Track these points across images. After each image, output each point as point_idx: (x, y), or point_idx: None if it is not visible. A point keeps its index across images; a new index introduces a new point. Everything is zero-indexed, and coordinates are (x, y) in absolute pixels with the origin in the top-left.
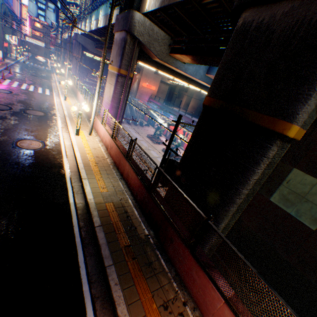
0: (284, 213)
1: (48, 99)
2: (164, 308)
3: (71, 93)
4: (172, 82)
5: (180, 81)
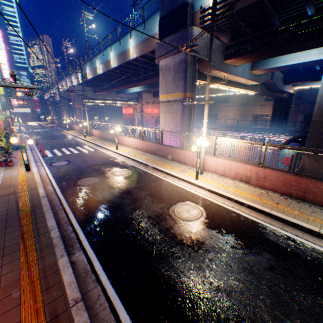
0: None
1: (101, 154)
2: None
3: (106, 142)
4: None
5: (222, 88)
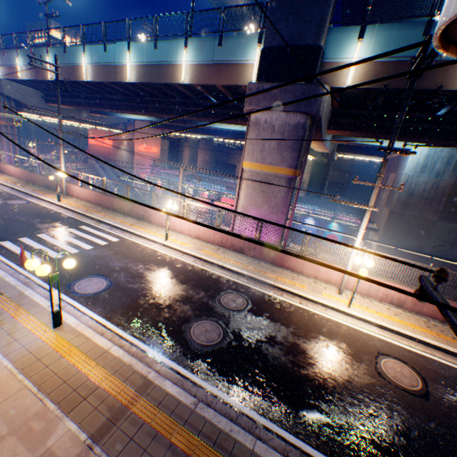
0: None
1: (146, 252)
2: None
3: (120, 216)
4: (175, 135)
5: None
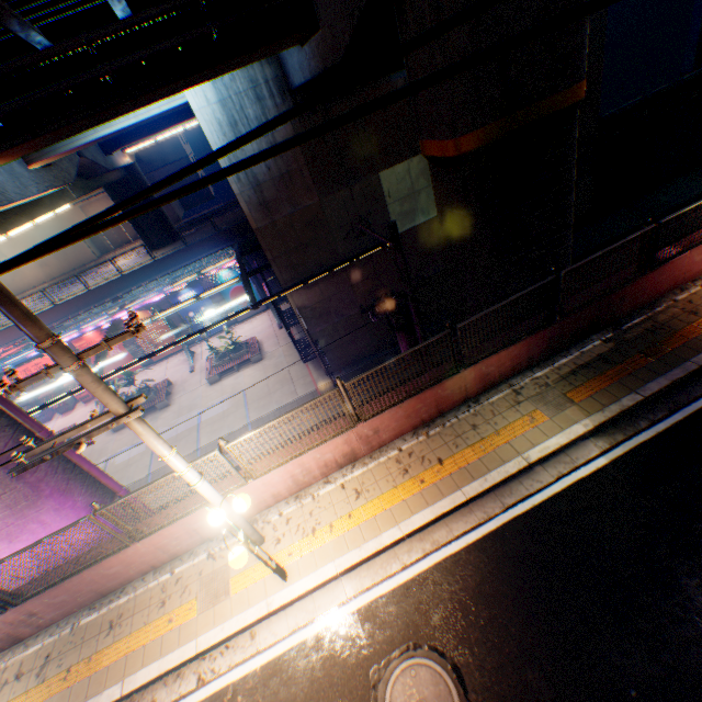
0: (418, 229)
1: None
2: (696, 313)
3: None
4: None
5: None
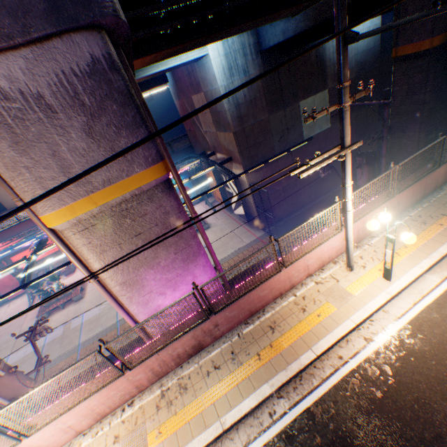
0: (315, 137)
1: None
2: None
3: None
4: None
5: None
